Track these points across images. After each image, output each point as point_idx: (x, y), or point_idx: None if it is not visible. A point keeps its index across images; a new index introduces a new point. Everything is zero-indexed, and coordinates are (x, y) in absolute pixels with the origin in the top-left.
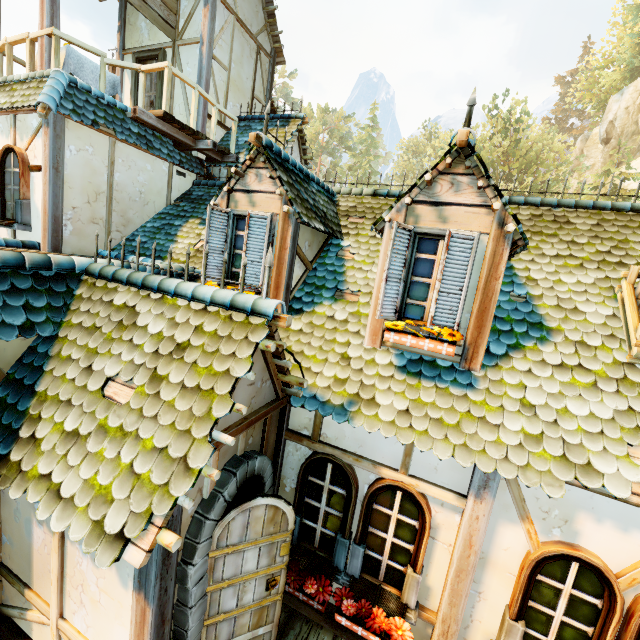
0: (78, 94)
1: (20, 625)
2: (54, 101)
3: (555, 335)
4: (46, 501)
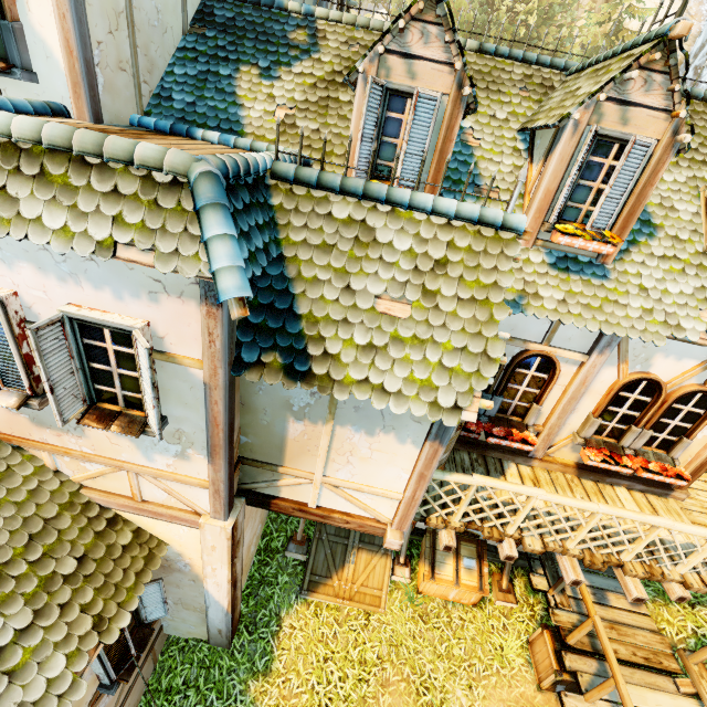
0: None
1: (264, 492)
2: None
3: (659, 231)
4: (376, 397)
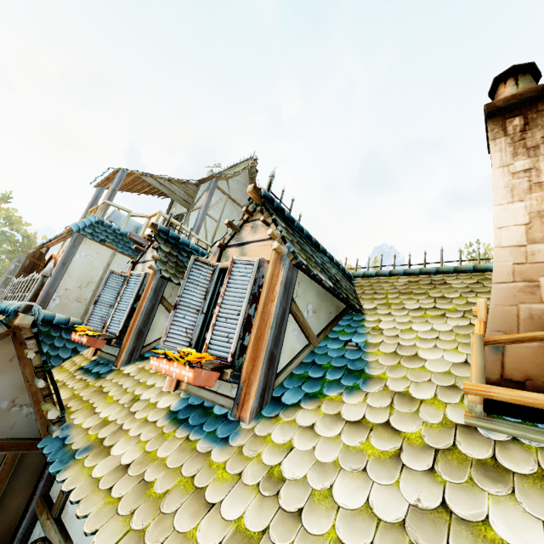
0: (101, 227)
1: None
2: (78, 227)
3: (372, 384)
4: None
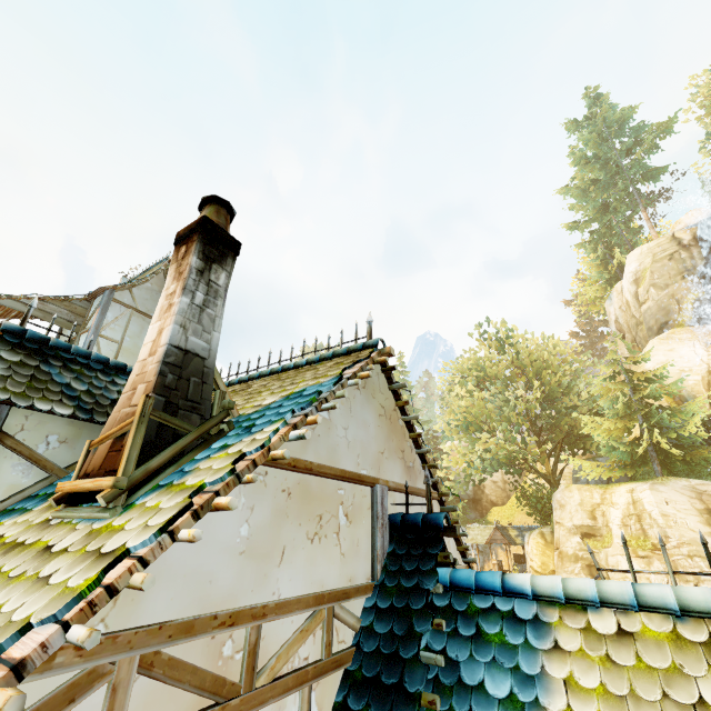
0: None
1: None
2: None
3: (47, 502)
4: None
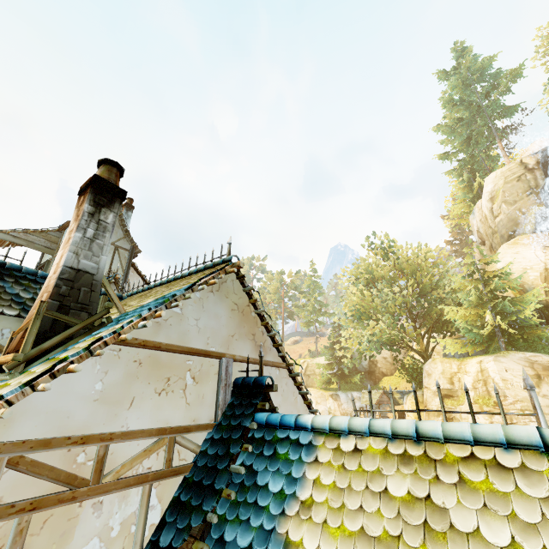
0: None
1: None
2: None
3: None
4: None
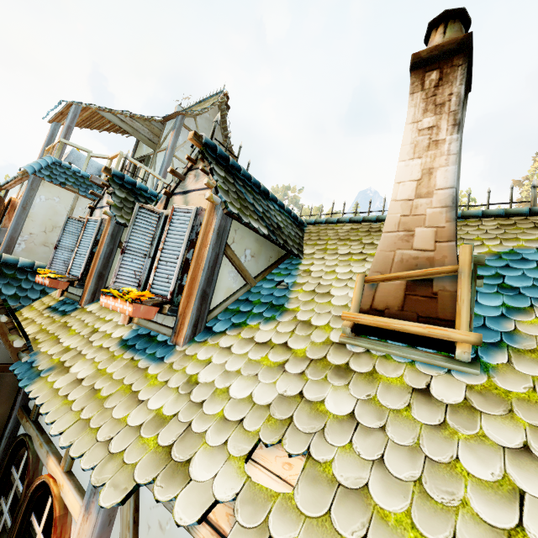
0: (59, 168)
1: None
2: (33, 169)
3: (286, 315)
4: None
